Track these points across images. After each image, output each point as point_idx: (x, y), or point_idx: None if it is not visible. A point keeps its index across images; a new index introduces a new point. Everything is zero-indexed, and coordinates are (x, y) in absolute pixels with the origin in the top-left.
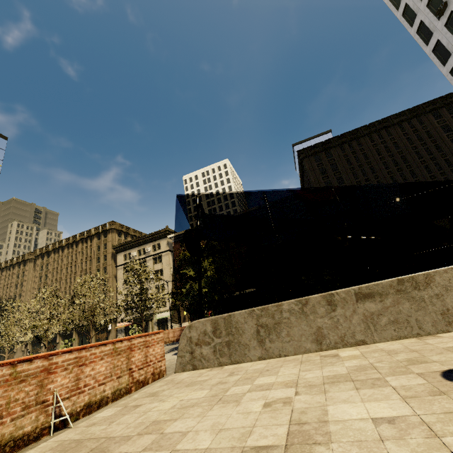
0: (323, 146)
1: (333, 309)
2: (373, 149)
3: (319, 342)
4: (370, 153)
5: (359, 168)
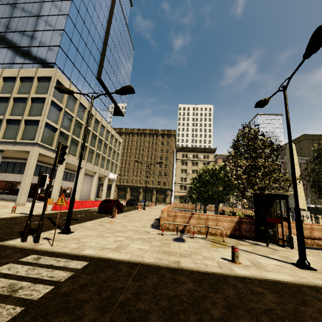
0: (318, 137)
1: None
2: None
3: None
4: None
5: None
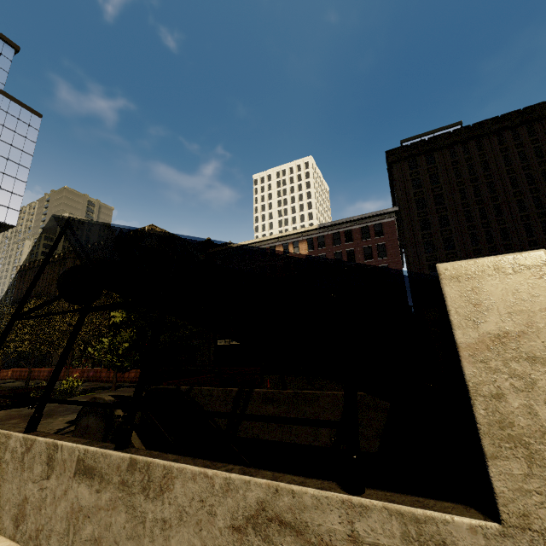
0: (423, 147)
1: (48, 475)
2: (499, 156)
3: (17, 523)
4: (493, 162)
5: (471, 183)
